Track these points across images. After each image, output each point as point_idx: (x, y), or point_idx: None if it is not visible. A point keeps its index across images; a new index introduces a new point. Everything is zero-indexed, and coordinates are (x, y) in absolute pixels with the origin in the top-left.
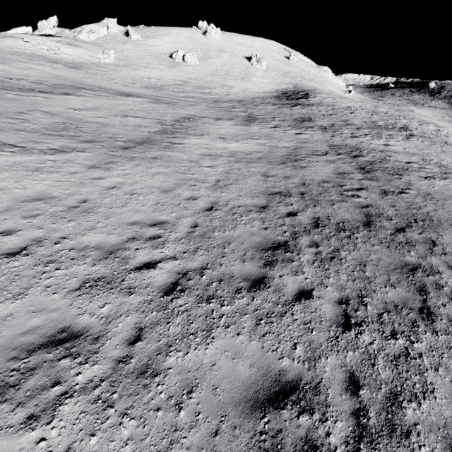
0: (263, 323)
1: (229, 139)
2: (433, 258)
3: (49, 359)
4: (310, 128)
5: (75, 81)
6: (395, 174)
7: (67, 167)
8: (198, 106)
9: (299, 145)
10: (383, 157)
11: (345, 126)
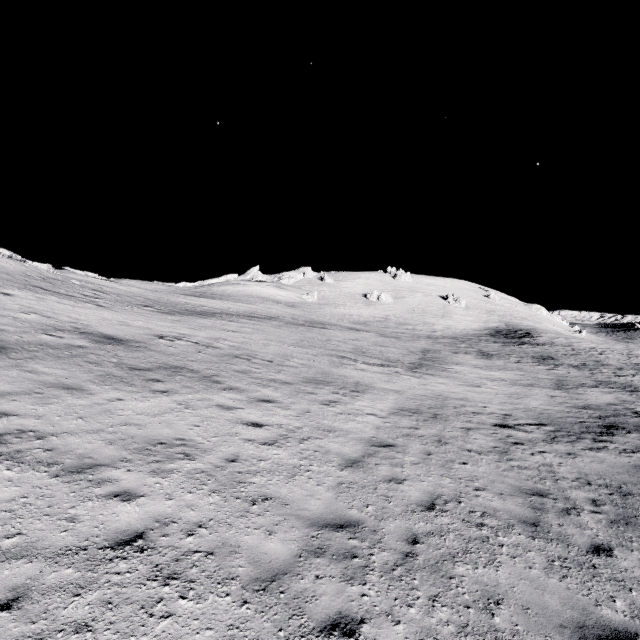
0: (623, 453)
1: (485, 368)
2: None
3: (516, 442)
4: (559, 365)
5: (309, 318)
6: None
7: (400, 374)
8: (420, 341)
9: (561, 378)
10: None
11: (601, 366)
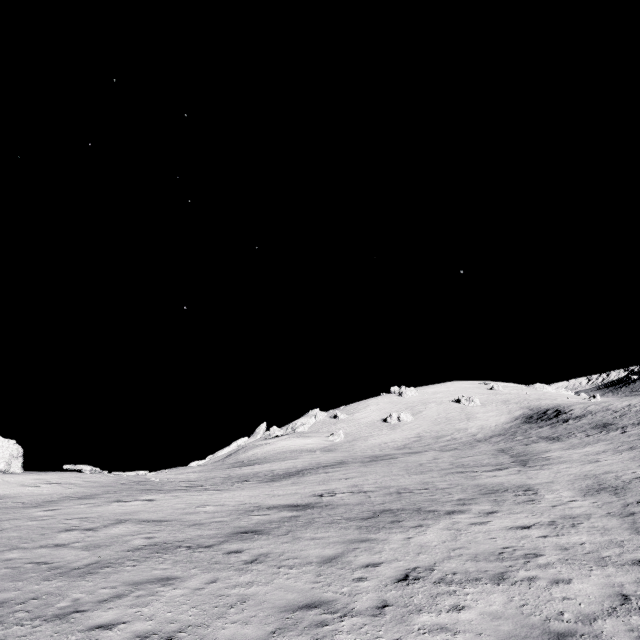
0: None
1: (574, 448)
2: None
3: None
4: (624, 427)
5: (361, 455)
6: None
7: (526, 471)
8: (478, 445)
9: None
10: None
11: None
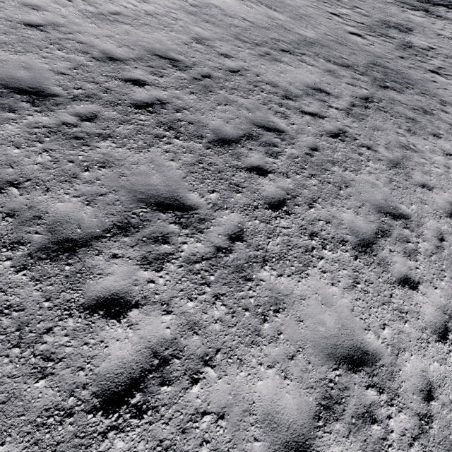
0: None
1: None
2: (233, 216)
3: None
4: (387, 37)
5: None
6: (405, 128)
7: None
8: None
9: (326, 43)
10: (432, 107)
11: (446, 58)
